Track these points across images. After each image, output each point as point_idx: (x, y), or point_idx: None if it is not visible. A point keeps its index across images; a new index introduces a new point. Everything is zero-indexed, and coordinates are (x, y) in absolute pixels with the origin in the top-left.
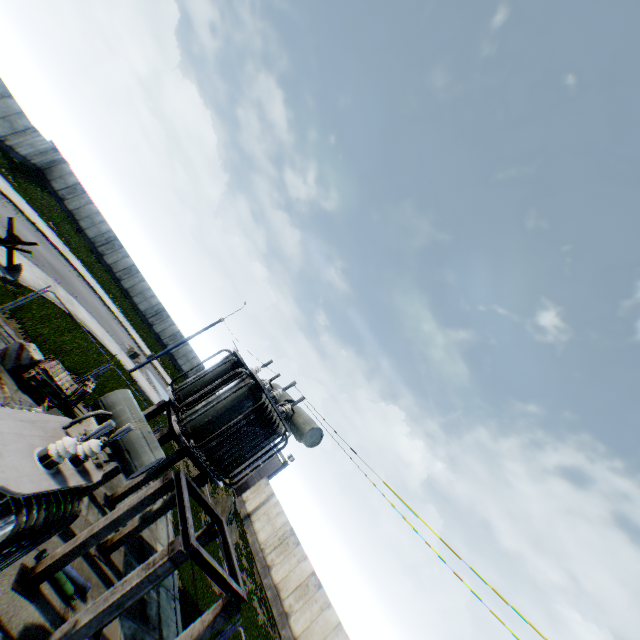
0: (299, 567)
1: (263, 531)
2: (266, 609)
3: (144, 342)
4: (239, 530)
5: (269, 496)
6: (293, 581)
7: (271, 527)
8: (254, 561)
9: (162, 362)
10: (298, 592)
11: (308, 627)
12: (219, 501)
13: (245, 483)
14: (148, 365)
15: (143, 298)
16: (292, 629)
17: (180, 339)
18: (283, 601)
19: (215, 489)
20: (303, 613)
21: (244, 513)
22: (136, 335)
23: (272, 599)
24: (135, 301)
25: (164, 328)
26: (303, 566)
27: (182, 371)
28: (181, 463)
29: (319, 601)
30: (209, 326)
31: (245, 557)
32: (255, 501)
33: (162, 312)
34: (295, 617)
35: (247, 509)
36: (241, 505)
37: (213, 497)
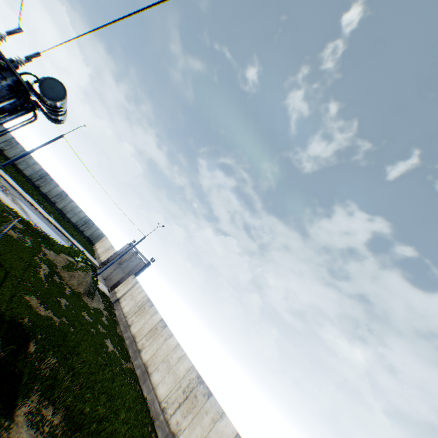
0: (151, 320)
1: (127, 306)
2: (121, 349)
3: (24, 190)
4: (104, 305)
5: (134, 285)
6: (146, 329)
7: (133, 302)
8: (119, 326)
9: (46, 209)
10: (149, 335)
11: (154, 354)
12: (75, 276)
13: (118, 282)
14: (22, 199)
15: (27, 165)
16: (142, 359)
17: (66, 197)
18: (137, 344)
19: (71, 268)
20: (151, 347)
21: (115, 299)
22: (12, 181)
23: (129, 345)
24: (20, 168)
25: (50, 189)
26: (154, 318)
27: (72, 223)
28: (29, 242)
29: (164, 336)
30: (51, 140)
31: (106, 319)
32: (123, 290)
33: (46, 176)
34: (145, 351)
35: (117, 297)
36: (113, 295)
37: (68, 273)
